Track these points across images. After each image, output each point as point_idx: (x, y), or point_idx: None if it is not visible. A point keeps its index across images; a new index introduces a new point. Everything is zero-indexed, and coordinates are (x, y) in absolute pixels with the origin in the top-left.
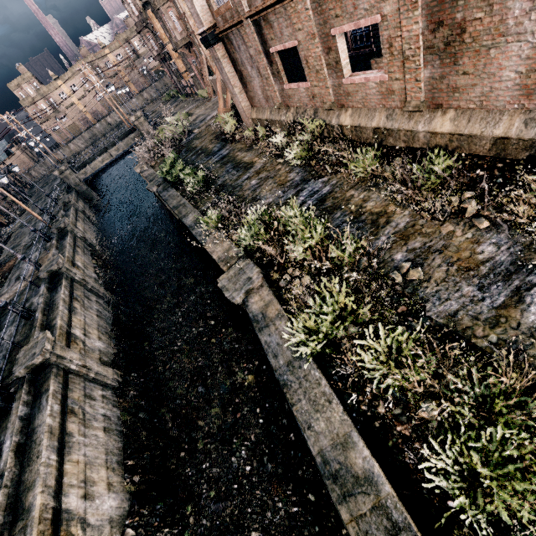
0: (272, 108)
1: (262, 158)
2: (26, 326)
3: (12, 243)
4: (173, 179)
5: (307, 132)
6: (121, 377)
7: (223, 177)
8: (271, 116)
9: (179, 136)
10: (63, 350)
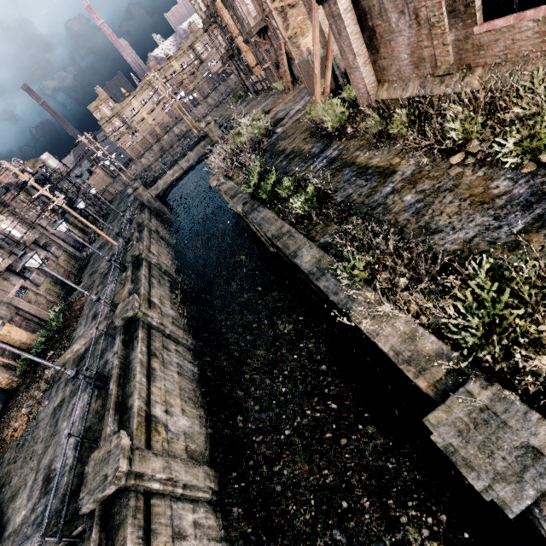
0: (426, 77)
1: (410, 158)
2: (99, 399)
3: (91, 267)
4: (265, 195)
5: (534, 103)
6: (213, 480)
7: (343, 191)
8: (423, 91)
9: (259, 139)
10: (142, 460)
